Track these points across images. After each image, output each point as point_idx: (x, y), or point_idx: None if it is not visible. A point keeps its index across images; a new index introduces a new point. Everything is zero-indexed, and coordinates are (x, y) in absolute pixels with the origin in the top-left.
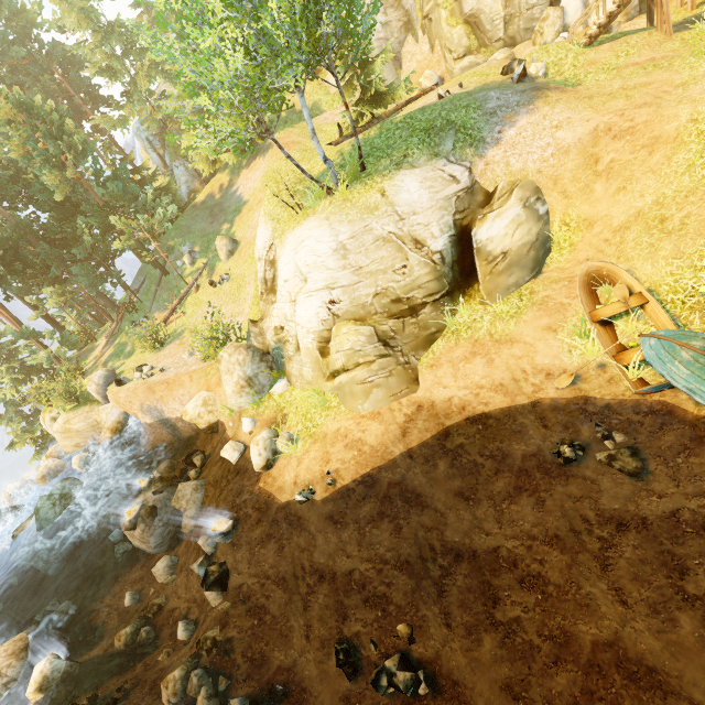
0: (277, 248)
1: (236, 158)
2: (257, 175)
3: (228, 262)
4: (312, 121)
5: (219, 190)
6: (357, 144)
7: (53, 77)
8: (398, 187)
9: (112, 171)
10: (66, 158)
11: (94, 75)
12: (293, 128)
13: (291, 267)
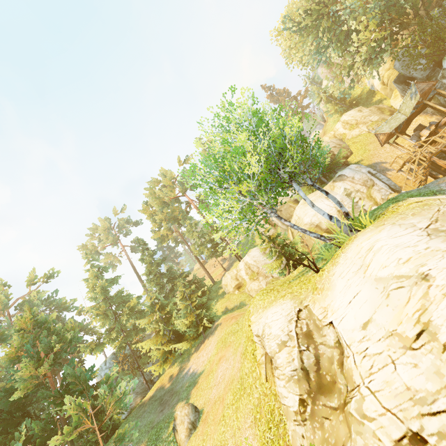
0: (313, 305)
1: (188, 344)
2: (209, 348)
3: (189, 441)
4: (244, 307)
5: (169, 379)
6: (344, 213)
7: (60, 338)
8: (424, 198)
9: (80, 373)
10: (48, 358)
11: (94, 318)
12: (232, 312)
13: (365, 294)
